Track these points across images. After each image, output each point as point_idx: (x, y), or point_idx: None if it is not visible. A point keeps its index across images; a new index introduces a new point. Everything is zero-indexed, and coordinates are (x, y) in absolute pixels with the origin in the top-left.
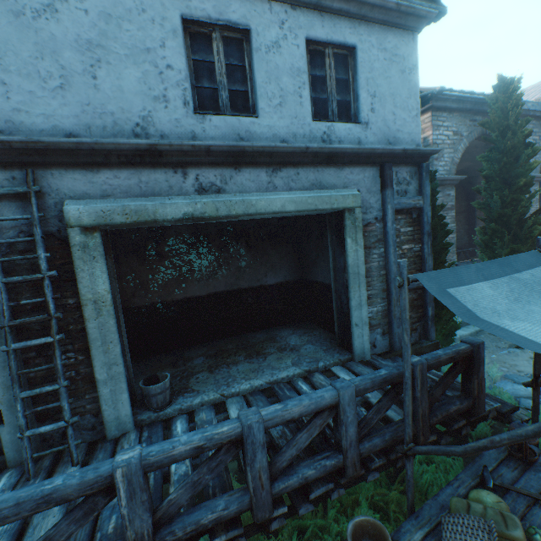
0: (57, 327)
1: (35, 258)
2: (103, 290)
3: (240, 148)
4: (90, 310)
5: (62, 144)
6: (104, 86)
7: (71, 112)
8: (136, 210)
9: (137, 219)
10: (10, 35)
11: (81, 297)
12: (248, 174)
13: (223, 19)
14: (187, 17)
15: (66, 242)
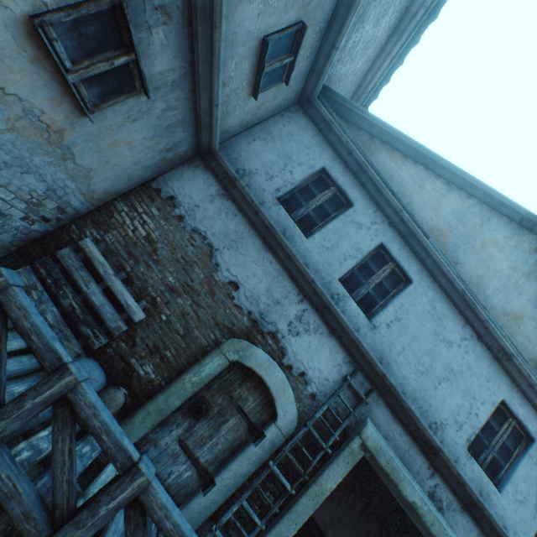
0: (298, 483)
1: (331, 432)
2: (330, 485)
3: (482, 506)
4: (313, 489)
5: (403, 401)
6: (439, 390)
7: (414, 384)
8: (394, 466)
9: (389, 471)
10: (425, 336)
11: (320, 476)
12: (465, 519)
13: (523, 421)
14: (505, 402)
15: (345, 435)
